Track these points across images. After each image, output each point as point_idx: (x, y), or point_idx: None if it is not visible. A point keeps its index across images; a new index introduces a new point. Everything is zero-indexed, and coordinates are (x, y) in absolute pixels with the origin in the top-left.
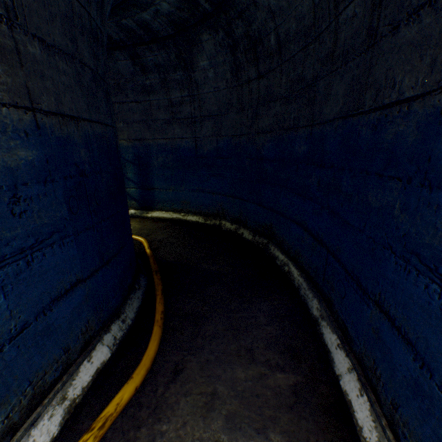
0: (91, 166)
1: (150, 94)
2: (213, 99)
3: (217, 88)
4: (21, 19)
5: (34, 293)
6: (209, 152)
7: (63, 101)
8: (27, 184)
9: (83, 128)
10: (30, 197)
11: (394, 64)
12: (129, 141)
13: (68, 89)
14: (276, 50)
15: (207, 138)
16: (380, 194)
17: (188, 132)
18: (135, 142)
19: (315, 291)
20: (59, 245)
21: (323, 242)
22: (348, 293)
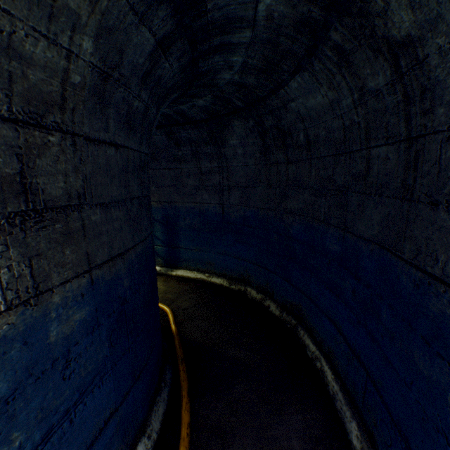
0: (131, 289)
1: (182, 162)
2: (241, 172)
3: (245, 163)
4: (89, 197)
5: (73, 449)
6: (236, 219)
7: (114, 245)
8: (79, 341)
9: (128, 258)
10: (79, 353)
11: (435, 239)
12: (159, 203)
13: (119, 231)
14: (305, 146)
15: (234, 206)
16: (428, 363)
17: (215, 198)
18: (165, 204)
19: (353, 411)
20: (98, 386)
21: (361, 360)
22: (395, 445)
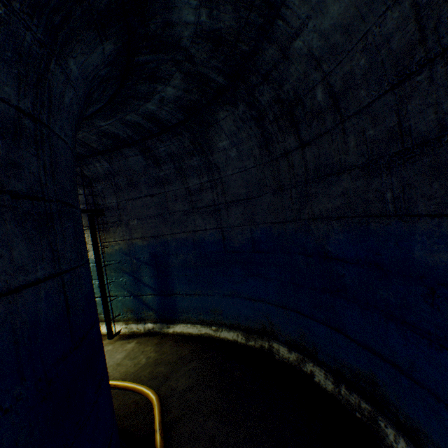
0: None
1: (165, 185)
2: (239, 180)
3: (242, 168)
4: None
5: None
6: (242, 245)
7: None
8: None
9: None
10: None
11: None
12: (144, 239)
13: None
14: (329, 106)
15: (237, 227)
16: None
17: (211, 222)
18: (151, 239)
19: None
20: None
21: None
22: None
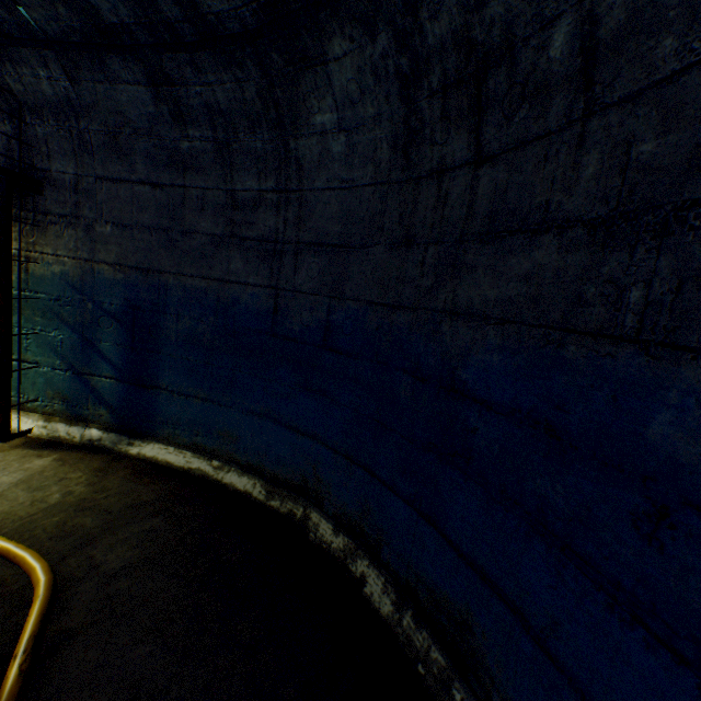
0: None
1: (188, 172)
2: (334, 205)
3: (348, 182)
4: None
5: None
6: (305, 331)
7: None
8: None
9: None
10: None
11: None
12: (119, 269)
13: None
14: (569, 74)
15: (305, 295)
16: None
17: (261, 272)
18: (133, 273)
19: None
20: None
21: None
22: None
